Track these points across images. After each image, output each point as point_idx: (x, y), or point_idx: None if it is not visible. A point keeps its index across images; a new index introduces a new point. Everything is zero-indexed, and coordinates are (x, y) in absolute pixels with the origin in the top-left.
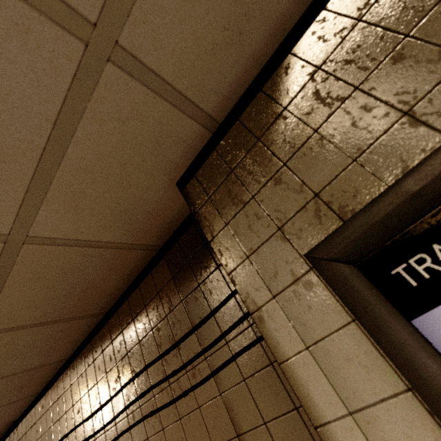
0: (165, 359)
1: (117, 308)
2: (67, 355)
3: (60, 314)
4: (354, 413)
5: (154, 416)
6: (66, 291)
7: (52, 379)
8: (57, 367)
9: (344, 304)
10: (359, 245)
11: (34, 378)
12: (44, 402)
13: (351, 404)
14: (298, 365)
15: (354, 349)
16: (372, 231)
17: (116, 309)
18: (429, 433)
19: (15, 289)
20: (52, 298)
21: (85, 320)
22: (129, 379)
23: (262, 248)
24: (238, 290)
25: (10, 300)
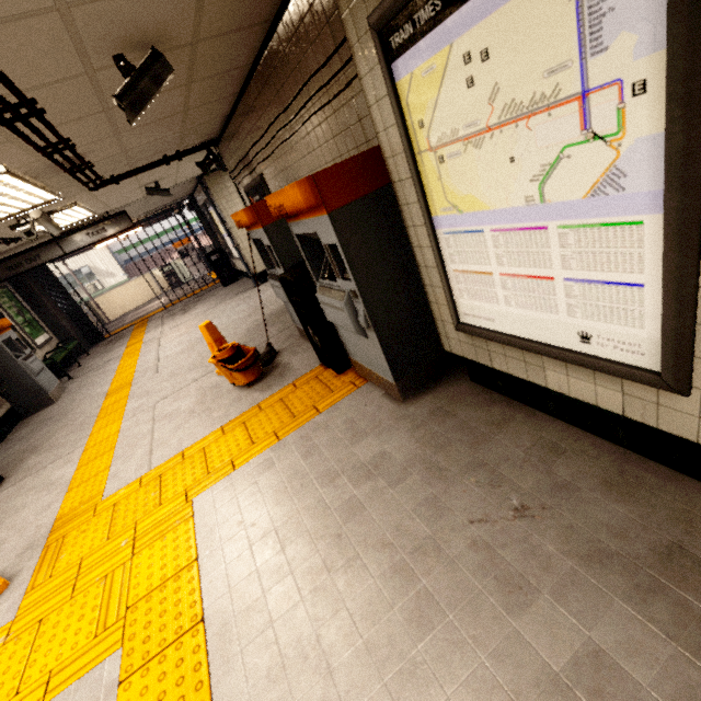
0: (322, 72)
1: (281, 17)
2: (251, 61)
3: (238, 24)
4: (377, 102)
5: (321, 111)
6: (238, 5)
7: (245, 82)
8: (246, 71)
9: (376, 54)
10: (379, 23)
11: (232, 79)
12: (246, 101)
13: (377, 99)
14: (365, 81)
15: (380, 76)
16: (383, 16)
17: (280, 18)
18: (391, 109)
19: (209, 8)
20: (231, 12)
21: (257, 28)
22: (302, 85)
23: (354, 3)
24: (344, 32)
25: (208, 16)
